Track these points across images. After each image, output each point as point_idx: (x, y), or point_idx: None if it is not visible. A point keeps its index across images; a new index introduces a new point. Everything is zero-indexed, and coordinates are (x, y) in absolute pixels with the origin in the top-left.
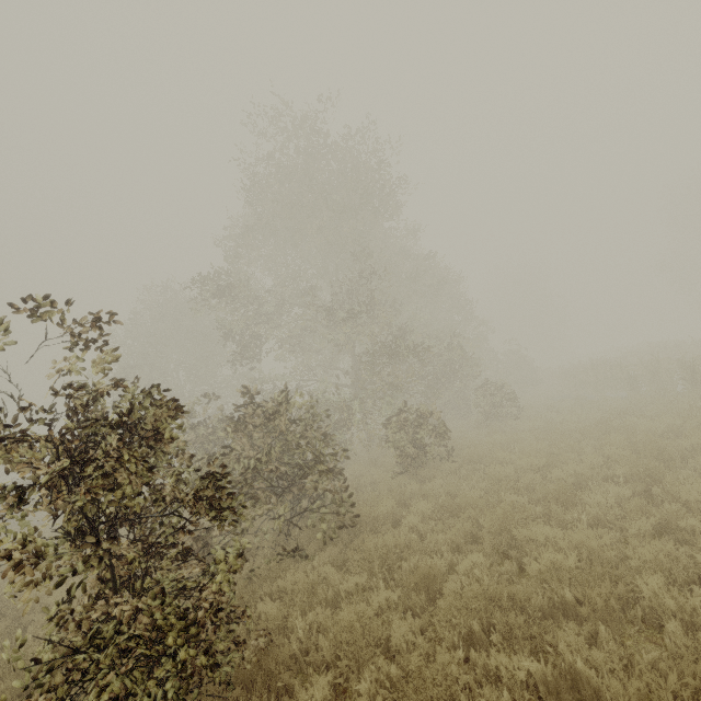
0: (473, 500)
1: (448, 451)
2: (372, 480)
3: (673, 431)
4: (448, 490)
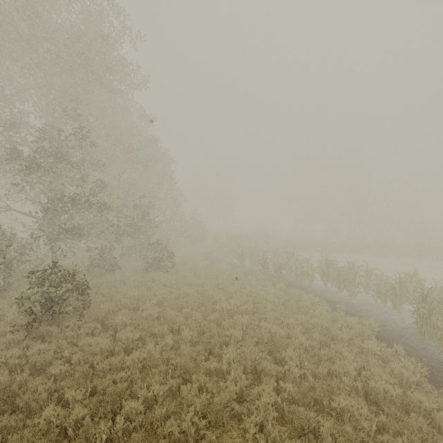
0: (27, 399)
1: (86, 305)
2: (1, 325)
3: (234, 309)
4: (44, 359)
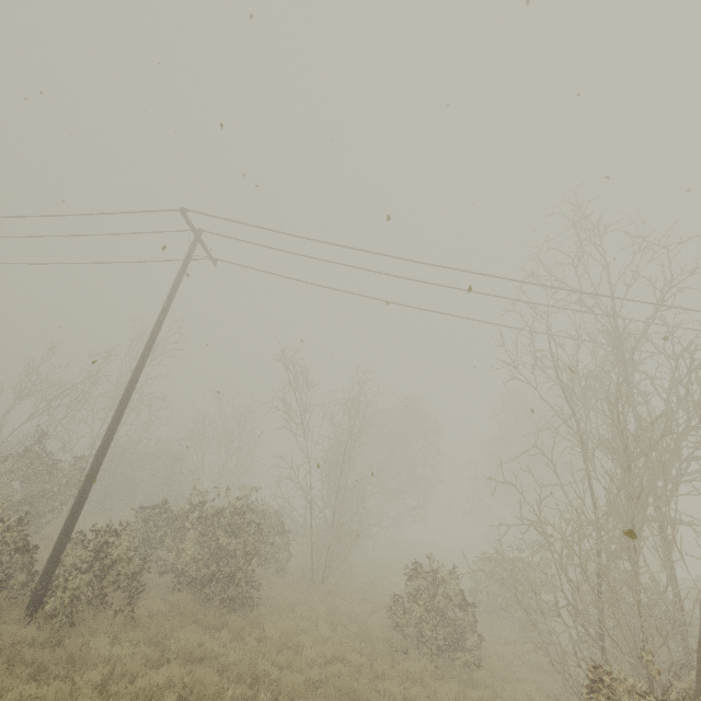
0: None
1: None
2: None
3: None
4: None
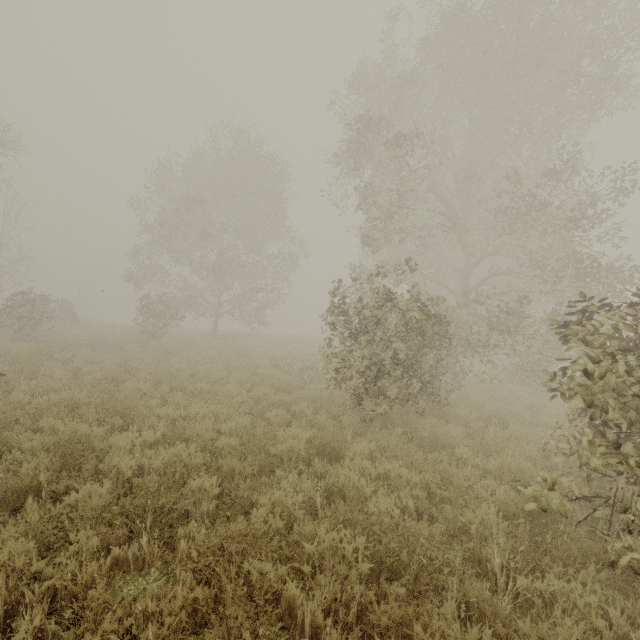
0: None
1: None
2: None
3: None
4: None
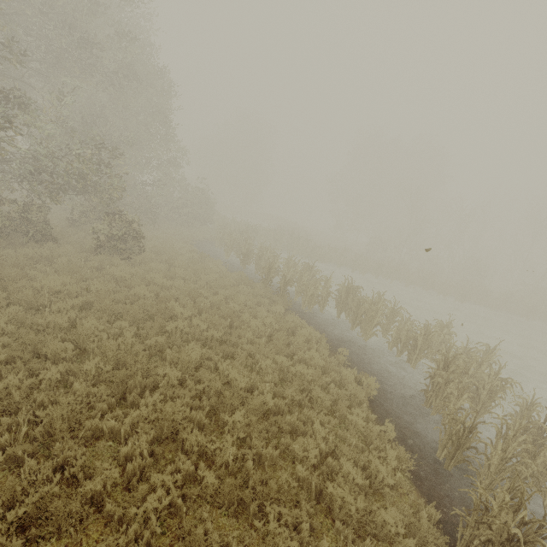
0: None
1: None
2: None
3: (196, 332)
4: None
